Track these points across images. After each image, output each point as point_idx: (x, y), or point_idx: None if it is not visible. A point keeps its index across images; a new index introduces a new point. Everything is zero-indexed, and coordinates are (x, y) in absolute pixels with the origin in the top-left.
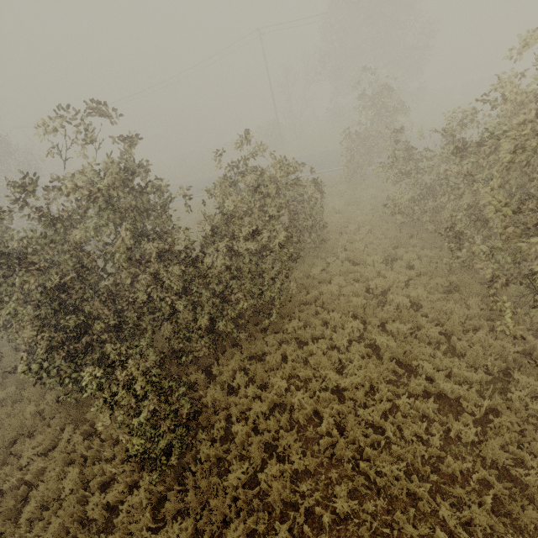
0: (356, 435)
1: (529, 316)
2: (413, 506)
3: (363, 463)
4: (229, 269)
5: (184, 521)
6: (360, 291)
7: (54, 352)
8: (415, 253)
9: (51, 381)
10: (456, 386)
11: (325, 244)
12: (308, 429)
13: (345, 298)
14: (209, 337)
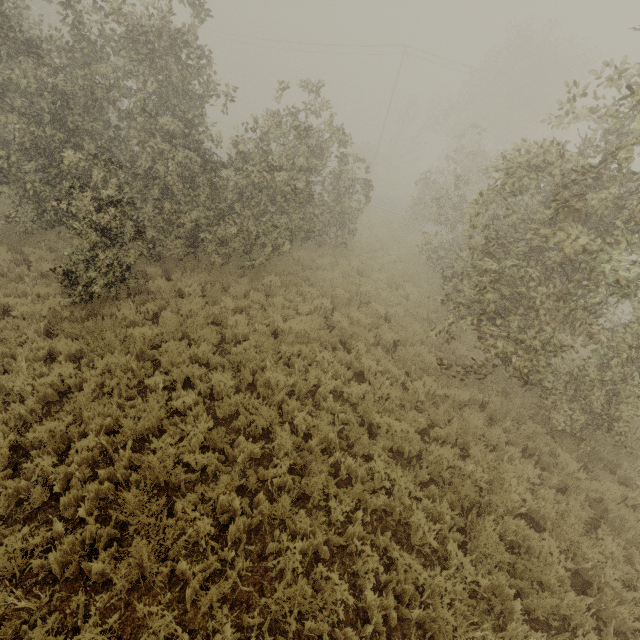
0: (268, 359)
1: (469, 357)
2: (279, 415)
3: (259, 375)
4: (240, 195)
5: (73, 342)
6: (349, 287)
7: (30, 157)
8: (419, 294)
9: (11, 190)
10: (374, 363)
11: (346, 249)
12: (230, 346)
13: (332, 283)
14: (187, 245)
